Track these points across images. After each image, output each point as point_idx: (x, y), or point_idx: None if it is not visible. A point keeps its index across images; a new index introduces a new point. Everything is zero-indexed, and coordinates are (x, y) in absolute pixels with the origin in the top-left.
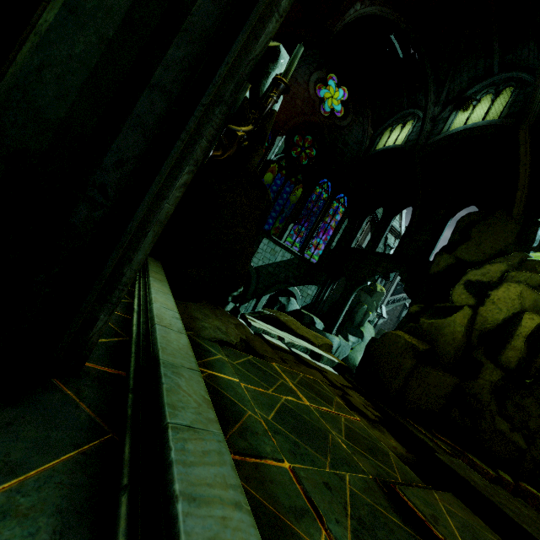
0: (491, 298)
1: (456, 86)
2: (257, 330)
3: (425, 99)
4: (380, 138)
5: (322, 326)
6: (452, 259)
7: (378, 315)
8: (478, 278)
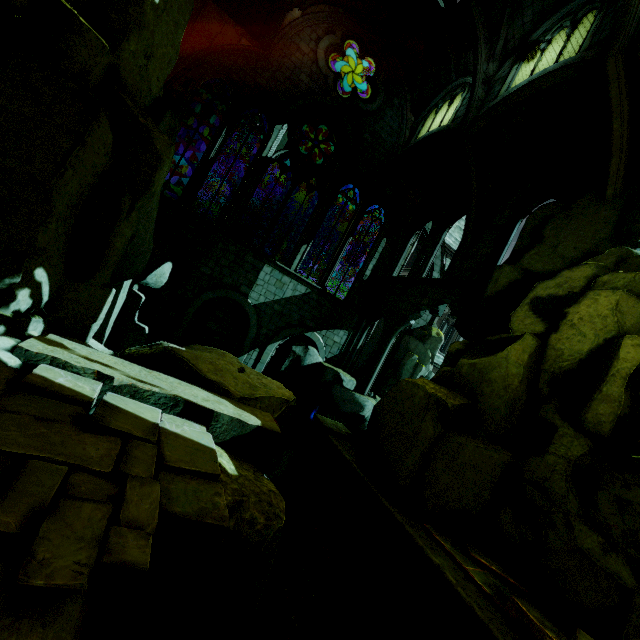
0: (569, 318)
1: (518, 30)
2: (34, 358)
3: (474, 53)
4: (423, 125)
5: (354, 384)
6: (517, 272)
7: None
8: (551, 291)
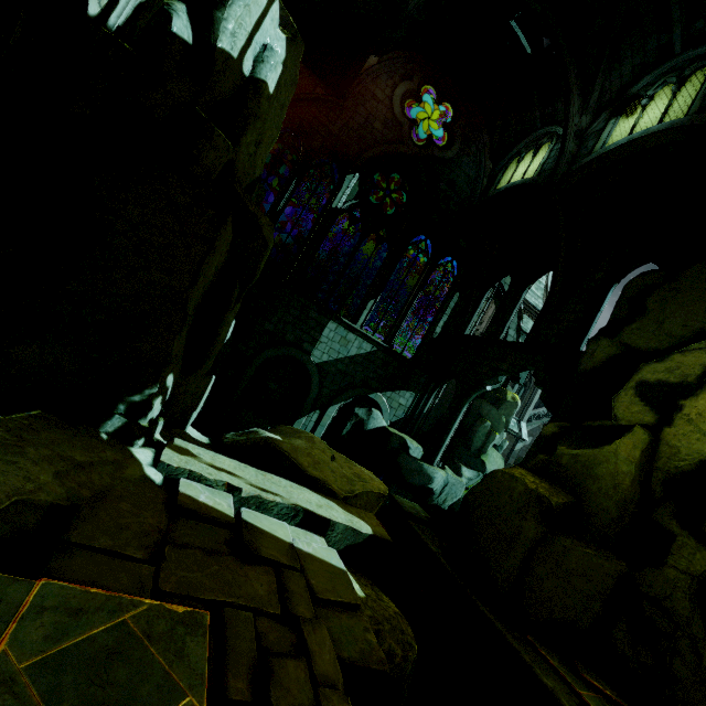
0: (685, 412)
1: (614, 82)
2: (174, 472)
3: (565, 105)
4: (503, 174)
5: (421, 452)
6: (616, 347)
7: (515, 436)
8: (661, 376)
